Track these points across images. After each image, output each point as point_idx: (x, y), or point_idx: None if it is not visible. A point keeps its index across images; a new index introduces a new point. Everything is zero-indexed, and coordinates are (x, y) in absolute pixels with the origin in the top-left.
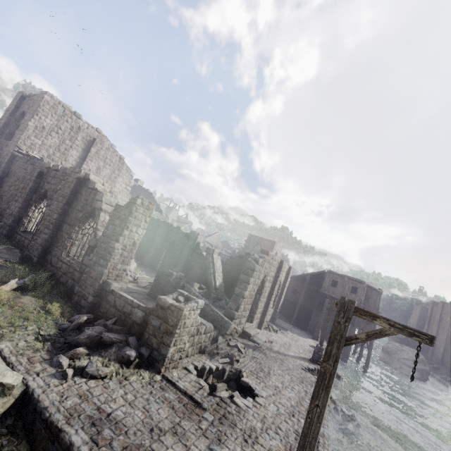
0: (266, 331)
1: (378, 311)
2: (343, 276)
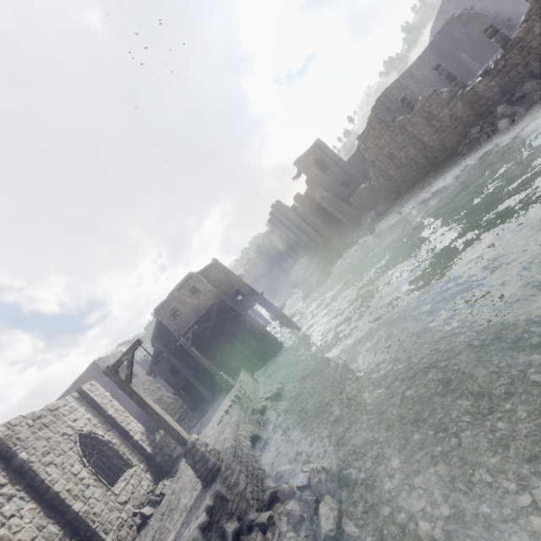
0: (140, 537)
1: (237, 277)
2: (171, 296)
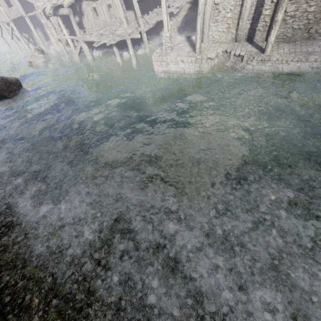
0: None
1: None
2: None
